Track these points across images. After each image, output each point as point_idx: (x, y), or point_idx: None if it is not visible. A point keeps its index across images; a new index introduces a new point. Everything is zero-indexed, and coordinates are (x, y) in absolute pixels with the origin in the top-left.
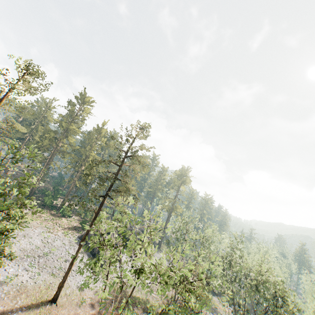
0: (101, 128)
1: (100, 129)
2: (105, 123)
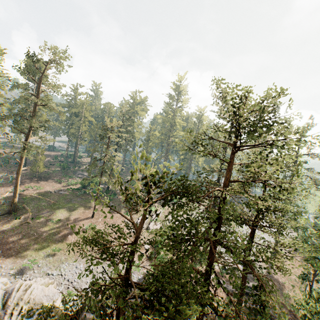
0: (201, 115)
1: (199, 117)
2: (201, 110)
